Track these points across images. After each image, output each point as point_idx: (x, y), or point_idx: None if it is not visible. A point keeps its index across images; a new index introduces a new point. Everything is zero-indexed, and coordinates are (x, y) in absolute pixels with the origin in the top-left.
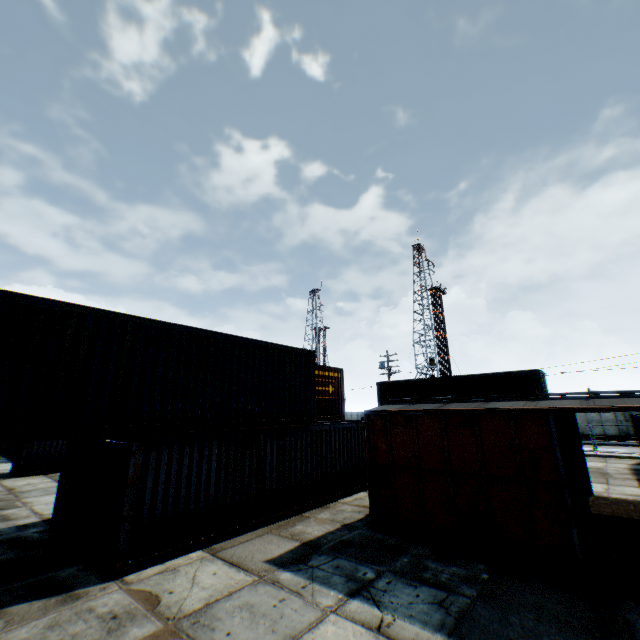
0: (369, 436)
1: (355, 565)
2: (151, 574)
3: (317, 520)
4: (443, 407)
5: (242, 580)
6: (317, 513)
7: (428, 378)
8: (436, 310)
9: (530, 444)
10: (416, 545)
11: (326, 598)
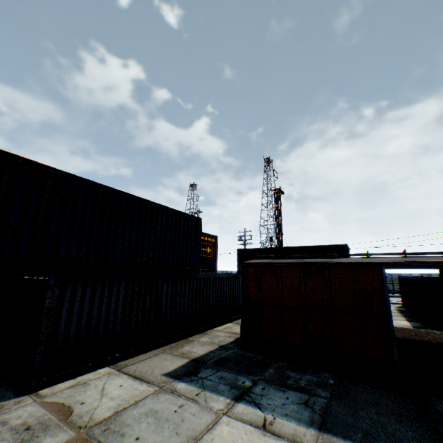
0: (243, 281)
1: (235, 376)
2: (64, 388)
3: (200, 343)
4: (301, 261)
5: (145, 391)
6: (199, 338)
7: (273, 247)
8: (276, 204)
9: (366, 287)
10: (276, 360)
11: (217, 403)
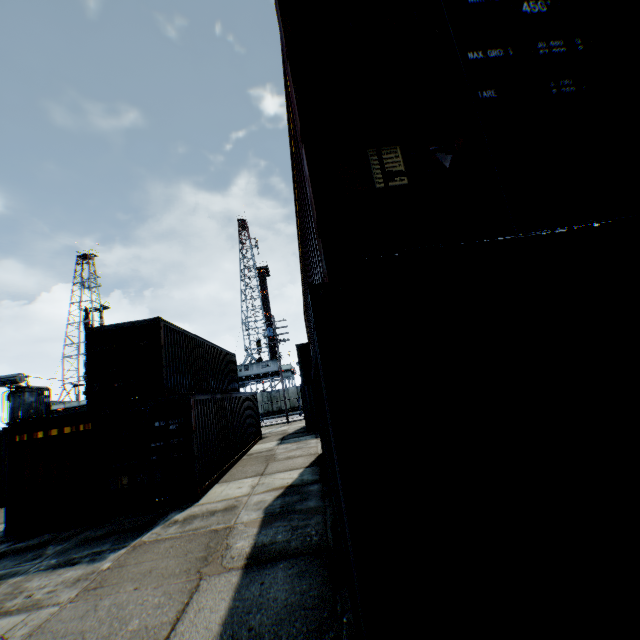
0: None
1: None
2: None
3: None
4: None
5: None
6: None
7: None
8: (265, 290)
9: None
10: None
11: None
